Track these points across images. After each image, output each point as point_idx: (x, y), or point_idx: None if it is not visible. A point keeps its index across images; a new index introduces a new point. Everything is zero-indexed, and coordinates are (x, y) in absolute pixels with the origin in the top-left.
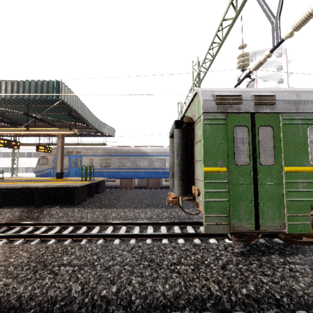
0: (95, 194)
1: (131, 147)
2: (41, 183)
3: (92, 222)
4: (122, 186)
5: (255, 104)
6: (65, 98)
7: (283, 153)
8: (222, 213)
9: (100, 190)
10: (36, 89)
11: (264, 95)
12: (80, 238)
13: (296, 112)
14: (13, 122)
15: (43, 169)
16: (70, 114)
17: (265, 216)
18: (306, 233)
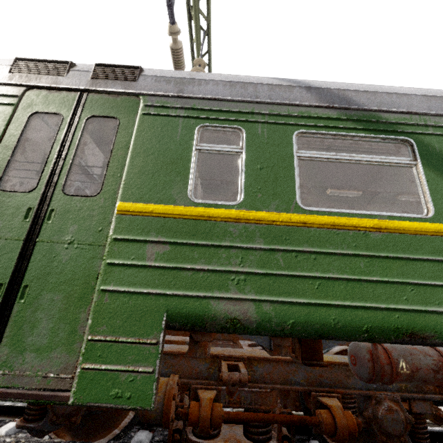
0: None
1: None
2: None
3: None
4: None
5: (94, 78)
6: None
7: (127, 172)
8: None
9: None
10: None
11: (118, 65)
12: None
13: (176, 96)
14: None
15: None
16: None
17: (22, 338)
18: (135, 406)
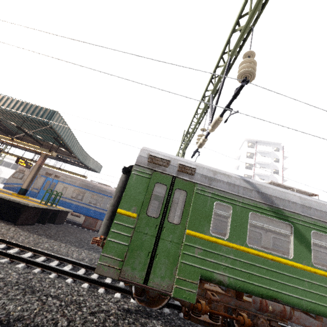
0: (49, 223)
1: (110, 187)
2: None
3: (15, 243)
4: (85, 224)
5: (178, 170)
6: (55, 125)
7: (189, 217)
8: (118, 257)
9: (57, 220)
10: (34, 111)
11: (187, 166)
12: None
13: (208, 186)
14: (7, 131)
15: (14, 183)
16: (56, 139)
17: (157, 272)
18: (190, 302)
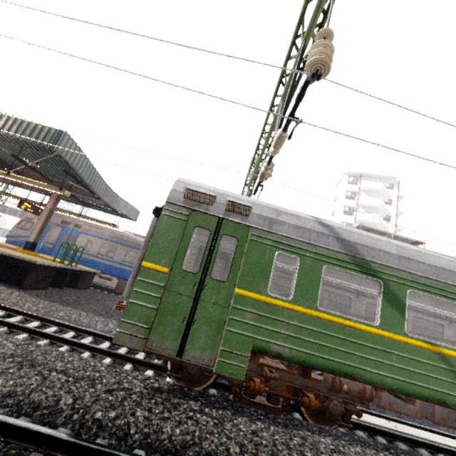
0: (69, 288)
1: None
2: None
3: (17, 309)
4: (119, 290)
5: (227, 210)
6: (64, 151)
7: (240, 272)
8: (143, 323)
9: (79, 283)
10: (32, 131)
11: (240, 203)
12: None
13: (268, 231)
14: (1, 163)
15: (20, 235)
16: (68, 172)
17: (194, 343)
18: (237, 378)
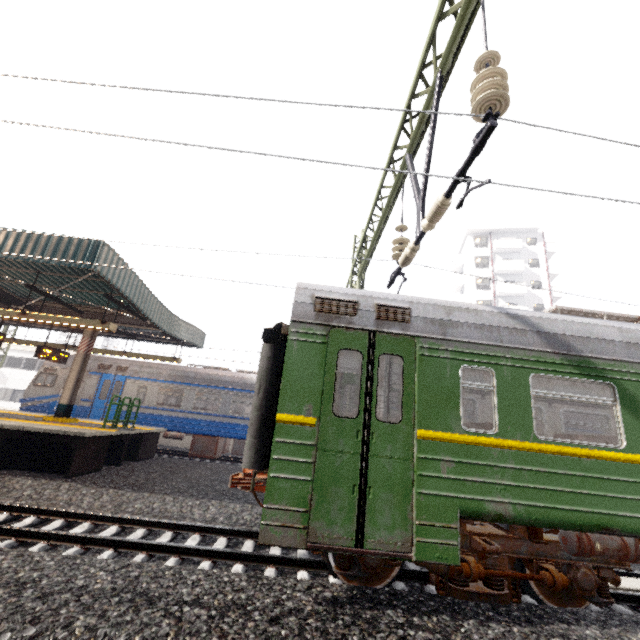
0: (128, 462)
1: (229, 372)
2: (18, 421)
3: (80, 512)
4: (196, 451)
5: (378, 318)
6: (104, 269)
7: (418, 405)
8: (297, 506)
9: (141, 452)
10: (56, 248)
11: (394, 306)
12: (35, 539)
13: (441, 339)
14: (6, 298)
15: (40, 396)
16: (111, 296)
17: (376, 521)
18: (450, 564)
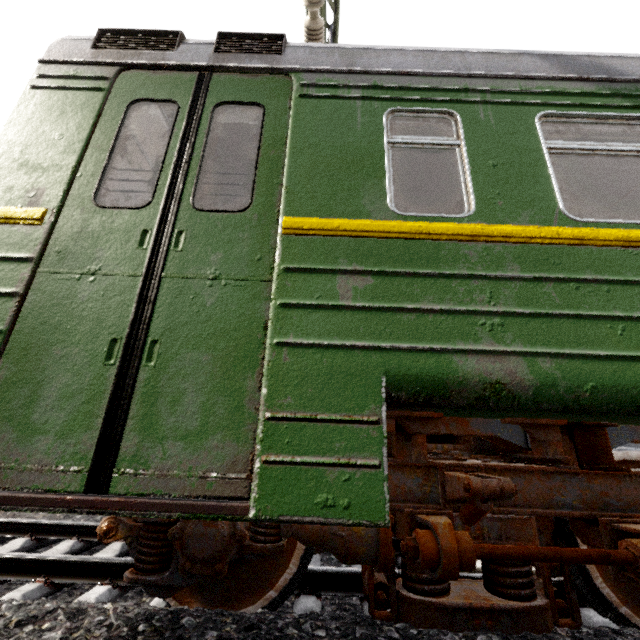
0: None
1: None
2: None
3: None
4: None
5: (218, 52)
6: None
7: (289, 175)
8: None
9: None
10: None
11: (252, 35)
12: None
13: (345, 72)
14: None
15: None
16: None
17: (159, 420)
18: (359, 520)
